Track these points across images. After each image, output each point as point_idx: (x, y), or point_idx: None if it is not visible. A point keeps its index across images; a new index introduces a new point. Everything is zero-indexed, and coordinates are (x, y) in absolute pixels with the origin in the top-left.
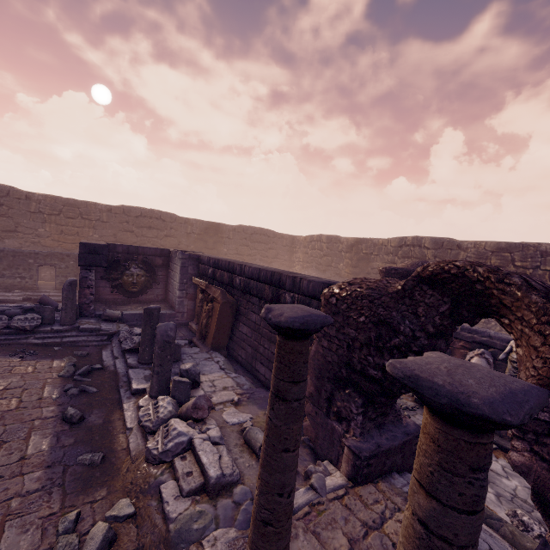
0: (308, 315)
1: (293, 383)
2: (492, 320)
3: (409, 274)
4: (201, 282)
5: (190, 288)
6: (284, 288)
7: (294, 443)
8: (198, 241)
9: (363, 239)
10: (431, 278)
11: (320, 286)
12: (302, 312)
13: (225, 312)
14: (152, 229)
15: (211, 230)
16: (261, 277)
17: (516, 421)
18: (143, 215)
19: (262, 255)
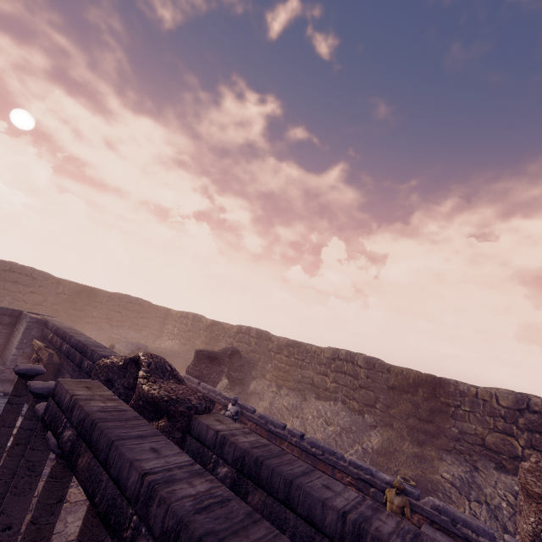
0: (31, 369)
1: (17, 397)
2: (277, 396)
3: (211, 356)
4: (36, 344)
5: (29, 348)
6: (86, 357)
7: (9, 423)
8: (66, 302)
9: (217, 322)
10: (135, 360)
11: (101, 358)
12: (29, 367)
13: (47, 371)
14: (18, 284)
15: (85, 294)
16: (78, 347)
17: (38, 392)
18: (13, 270)
19: (133, 323)
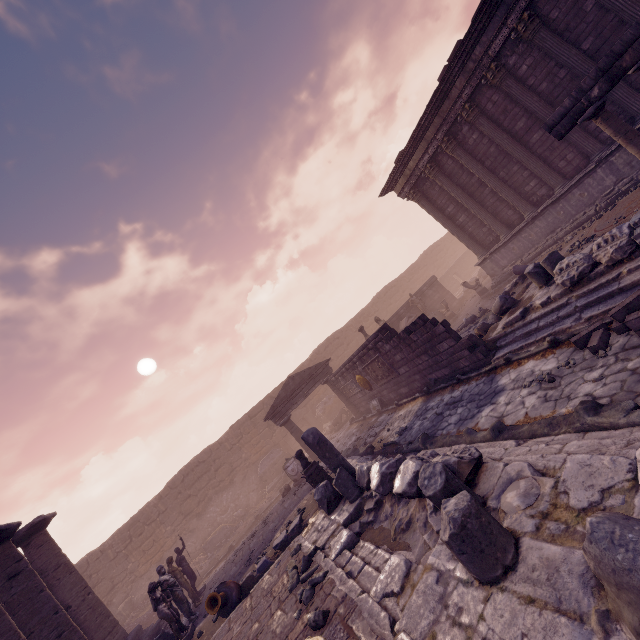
0: None
1: None
2: None
3: None
4: None
5: None
6: None
7: None
8: (457, 243)
9: None
10: None
11: None
12: None
13: None
14: (440, 253)
15: None
16: None
17: None
18: (432, 250)
19: None
